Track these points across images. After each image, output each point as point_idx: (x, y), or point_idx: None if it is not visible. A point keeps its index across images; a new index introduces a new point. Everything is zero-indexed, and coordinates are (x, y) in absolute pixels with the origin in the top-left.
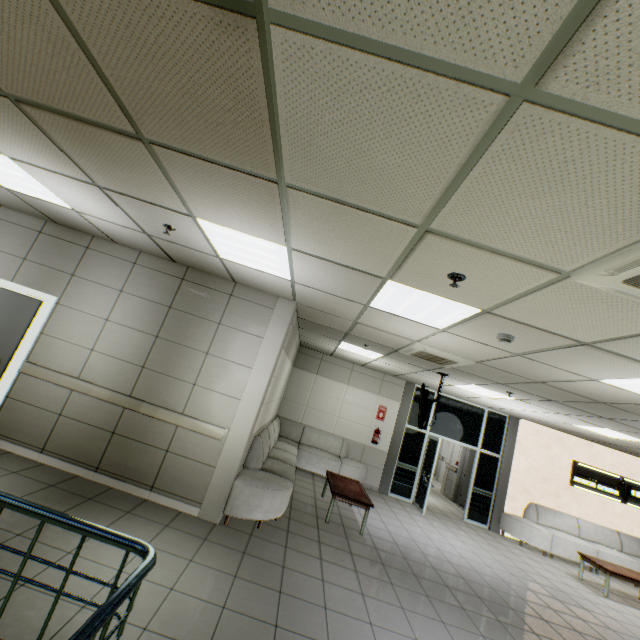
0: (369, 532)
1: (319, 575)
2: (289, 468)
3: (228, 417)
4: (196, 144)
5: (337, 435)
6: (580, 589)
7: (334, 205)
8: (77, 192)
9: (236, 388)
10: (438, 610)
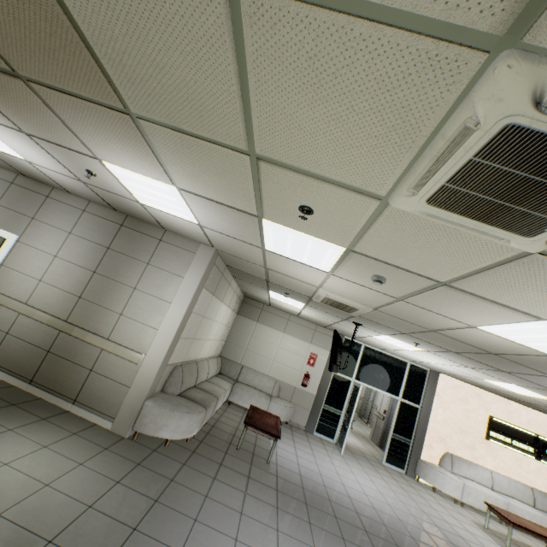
0: (277, 462)
1: (205, 491)
2: (209, 397)
3: (146, 344)
4: (54, 77)
5: (271, 376)
6: (482, 537)
7: (178, 135)
8: (17, 141)
9: (156, 320)
10: (315, 537)
